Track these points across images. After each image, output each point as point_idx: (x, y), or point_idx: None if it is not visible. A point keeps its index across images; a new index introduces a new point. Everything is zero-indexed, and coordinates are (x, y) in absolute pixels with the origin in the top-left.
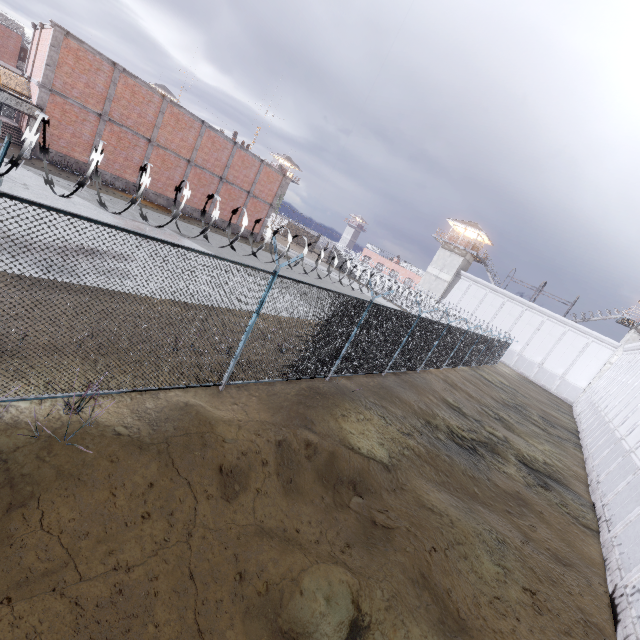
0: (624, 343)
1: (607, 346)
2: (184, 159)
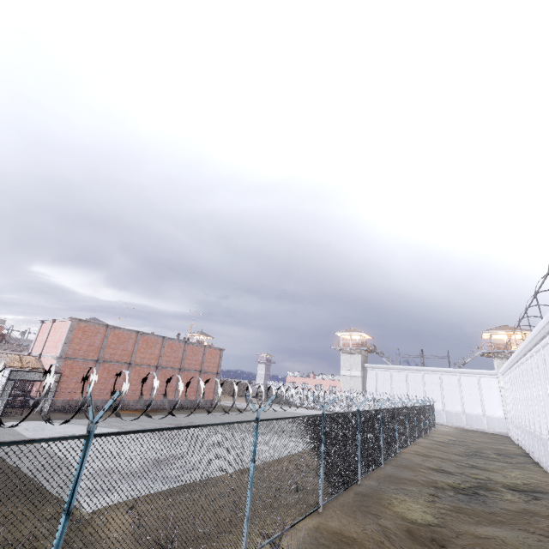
0: (497, 369)
1: (490, 376)
2: (153, 366)
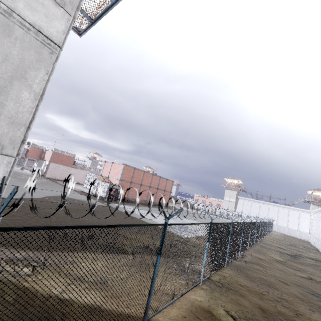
0: (311, 210)
1: (306, 212)
2: (148, 186)
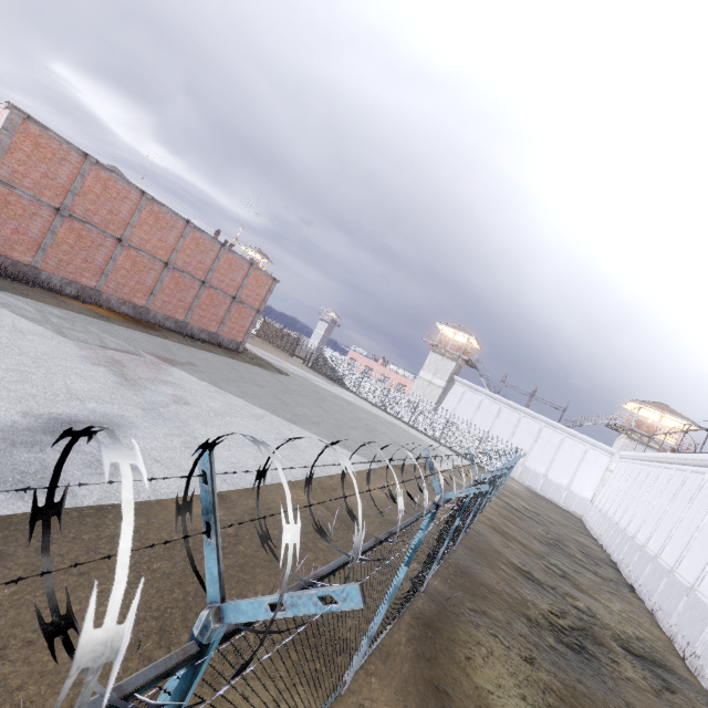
0: (619, 449)
1: (604, 453)
2: (161, 261)
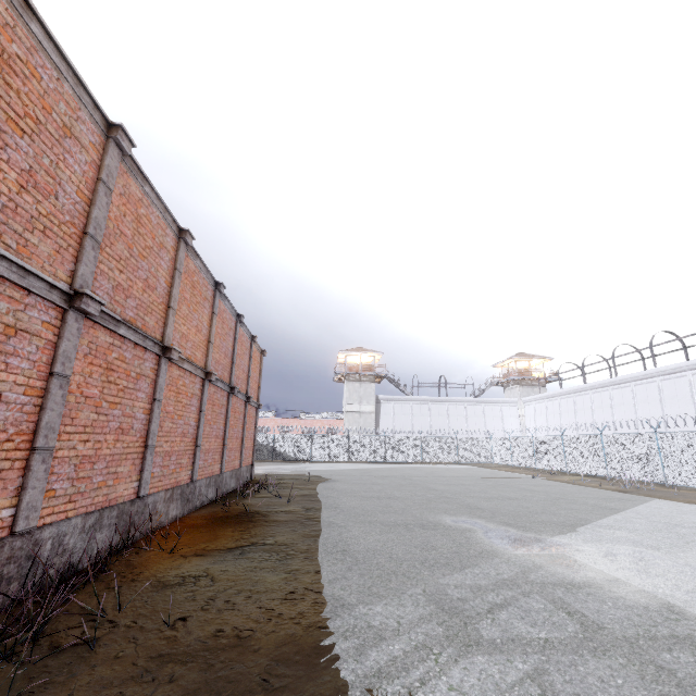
0: (520, 397)
1: (512, 405)
2: (200, 372)
